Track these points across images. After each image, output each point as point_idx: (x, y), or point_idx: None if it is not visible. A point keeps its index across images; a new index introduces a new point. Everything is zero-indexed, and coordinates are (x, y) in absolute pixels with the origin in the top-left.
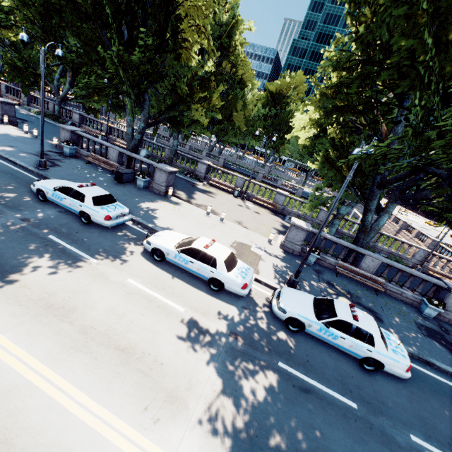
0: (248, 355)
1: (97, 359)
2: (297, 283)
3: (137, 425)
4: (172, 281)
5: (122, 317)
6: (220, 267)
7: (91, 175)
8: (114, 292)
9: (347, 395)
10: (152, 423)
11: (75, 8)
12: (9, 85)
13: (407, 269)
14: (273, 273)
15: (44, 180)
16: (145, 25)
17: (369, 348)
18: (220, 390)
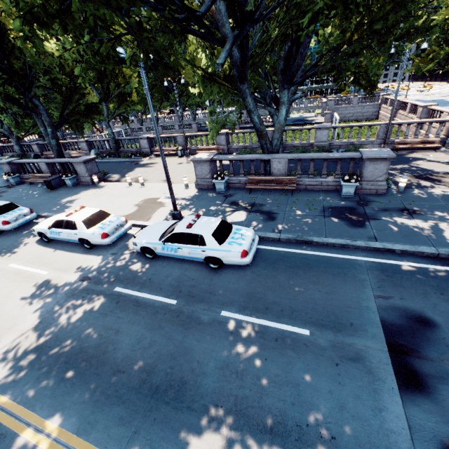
0: (88, 290)
1: None
2: (178, 215)
3: None
4: (52, 254)
5: None
6: (80, 227)
7: (27, 193)
8: None
9: (173, 296)
10: None
11: None
12: None
13: (314, 156)
14: (167, 214)
15: None
16: None
17: (202, 249)
18: (39, 323)
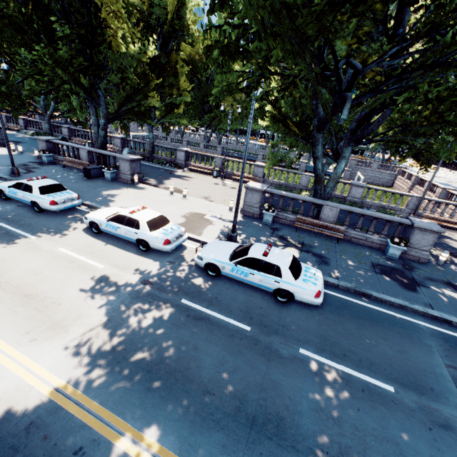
0: (152, 296)
1: (0, 302)
2: (235, 238)
3: (14, 343)
4: (104, 247)
5: (39, 274)
6: (143, 228)
7: (62, 176)
8: (41, 258)
9: (244, 321)
10: (28, 341)
11: (11, 23)
12: (8, 115)
13: (366, 212)
14: (218, 234)
15: (5, 182)
16: (71, 22)
17: (276, 280)
18: (107, 320)
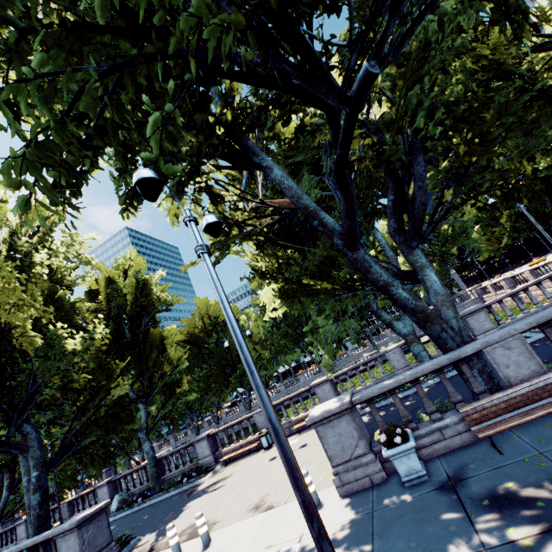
0: None
1: None
2: None
3: None
4: None
5: None
6: None
7: None
8: None
9: None
10: None
11: None
12: None
13: None
14: None
15: None
16: None
17: None
18: None
